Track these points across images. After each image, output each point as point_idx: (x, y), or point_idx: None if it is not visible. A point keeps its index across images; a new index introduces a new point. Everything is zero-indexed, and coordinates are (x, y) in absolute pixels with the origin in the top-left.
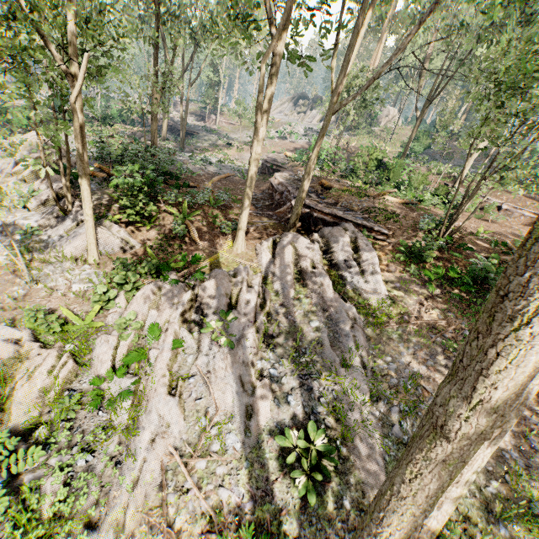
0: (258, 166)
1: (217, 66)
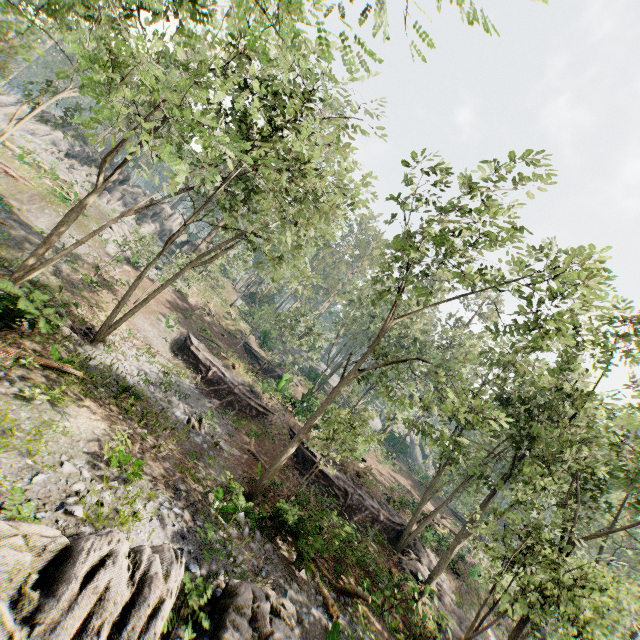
0: (182, 363)
1: (50, 81)
